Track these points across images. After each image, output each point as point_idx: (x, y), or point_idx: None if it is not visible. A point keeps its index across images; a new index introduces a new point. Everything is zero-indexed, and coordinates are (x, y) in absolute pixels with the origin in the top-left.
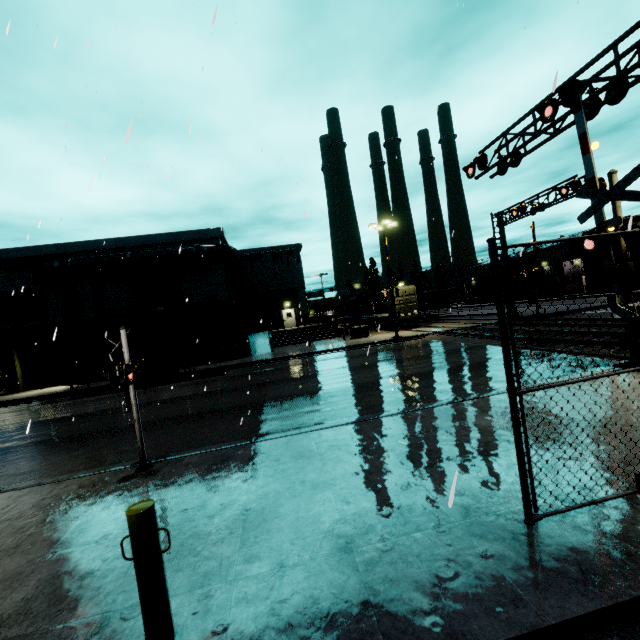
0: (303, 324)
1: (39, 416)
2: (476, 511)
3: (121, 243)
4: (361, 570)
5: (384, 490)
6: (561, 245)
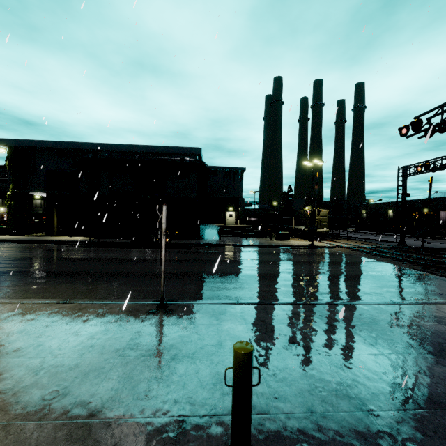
0: (239, 224)
1: (70, 254)
2: None
3: (133, 148)
4: (387, 433)
5: (369, 365)
6: (441, 198)
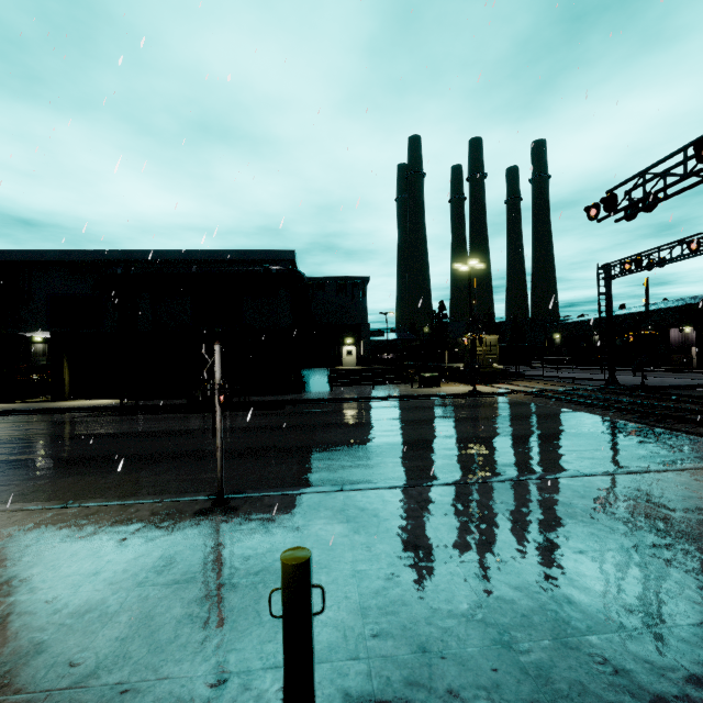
0: (364, 365)
1: (88, 429)
2: (662, 619)
3: (187, 256)
4: (532, 674)
5: (525, 573)
6: (669, 309)
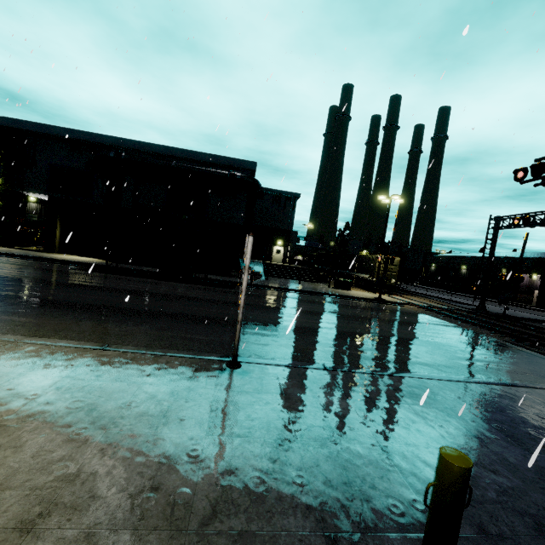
0: (288, 263)
1: (83, 280)
2: None
3: (169, 151)
4: None
5: (521, 468)
6: (525, 259)
